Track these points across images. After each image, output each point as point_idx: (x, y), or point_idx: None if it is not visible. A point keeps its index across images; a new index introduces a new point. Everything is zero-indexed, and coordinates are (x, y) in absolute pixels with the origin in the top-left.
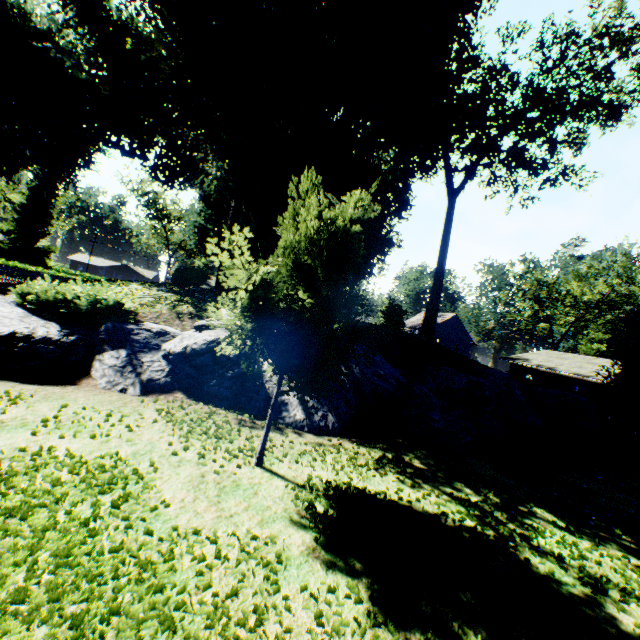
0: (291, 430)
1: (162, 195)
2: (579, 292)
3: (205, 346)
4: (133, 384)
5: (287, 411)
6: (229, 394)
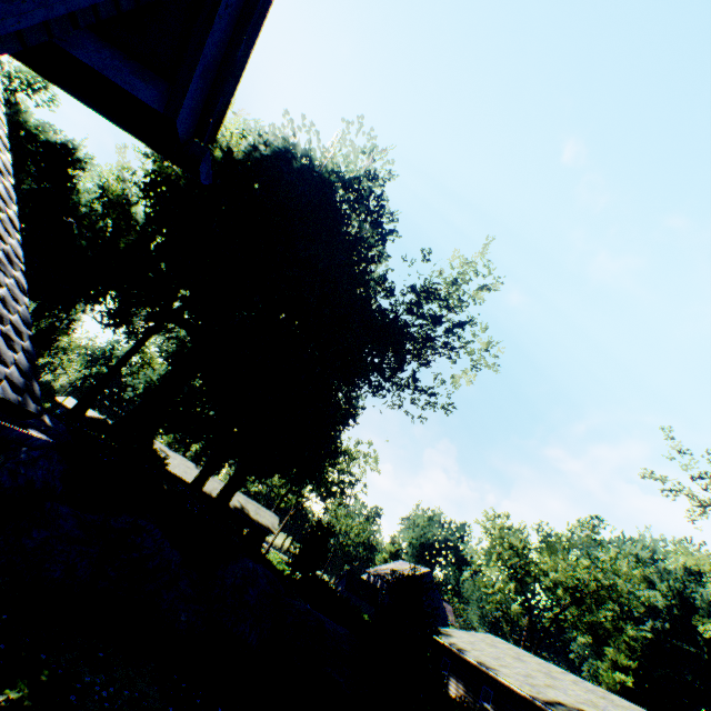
0: None
1: (153, 355)
2: (553, 568)
3: None
4: None
5: None
6: None
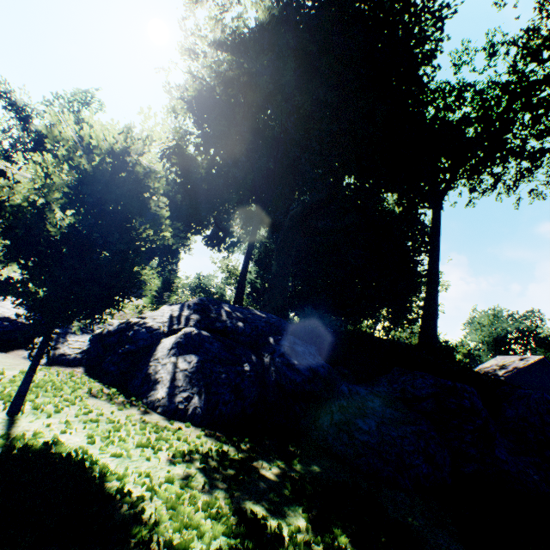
0: (143, 408)
1: (235, 266)
2: None
3: (117, 327)
4: (44, 355)
5: (155, 390)
6: (115, 370)
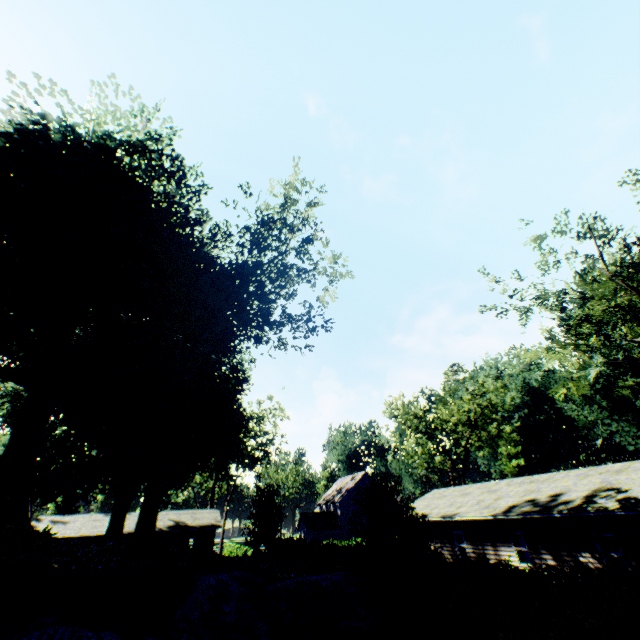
0: None
1: None
2: (450, 414)
3: None
4: None
5: None
6: None
